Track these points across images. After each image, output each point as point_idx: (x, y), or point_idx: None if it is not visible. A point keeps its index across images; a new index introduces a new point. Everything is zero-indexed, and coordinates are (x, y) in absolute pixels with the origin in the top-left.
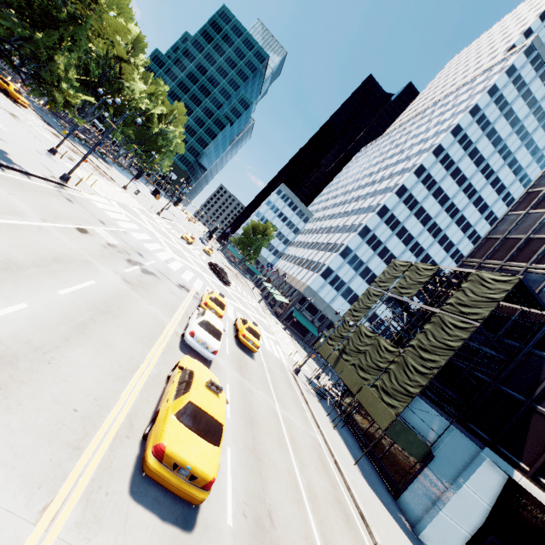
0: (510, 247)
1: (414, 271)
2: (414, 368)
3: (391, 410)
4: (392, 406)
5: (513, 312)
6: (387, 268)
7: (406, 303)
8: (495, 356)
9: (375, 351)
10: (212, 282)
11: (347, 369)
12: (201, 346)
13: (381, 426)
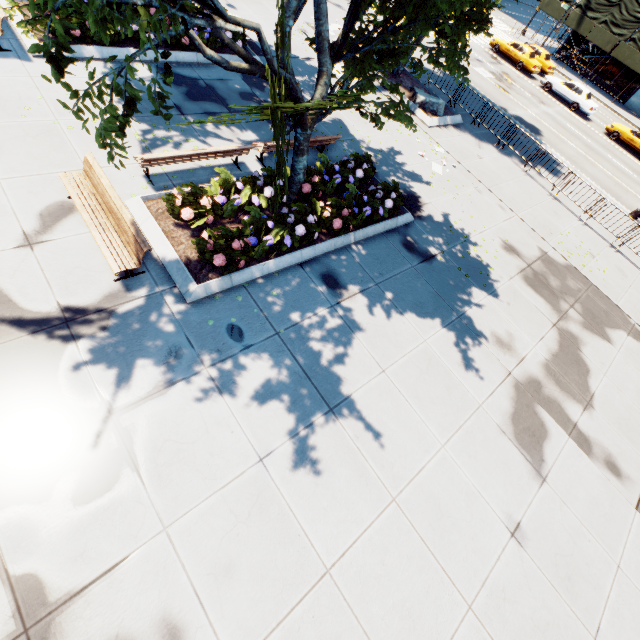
0: None
1: None
2: None
3: None
4: None
5: None
6: None
7: None
8: None
9: (632, 1)
10: None
11: (595, 29)
12: (593, 112)
13: (638, 72)
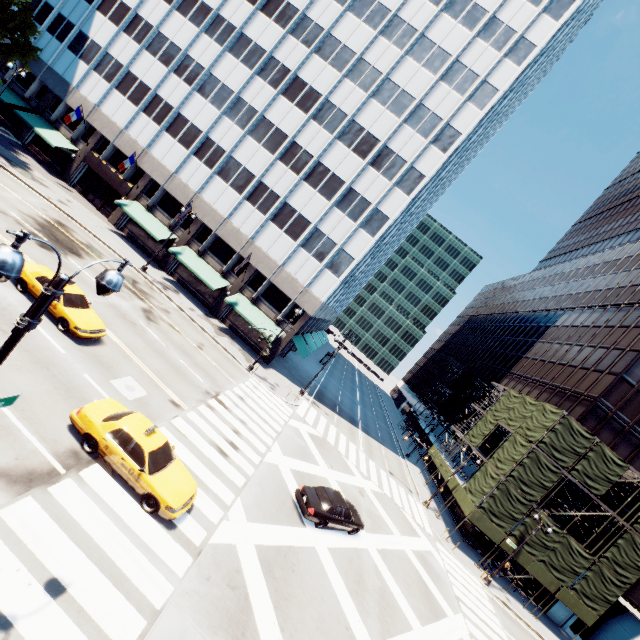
0: (639, 406)
1: (600, 456)
2: (610, 580)
3: (594, 612)
4: (594, 609)
5: (630, 484)
6: (561, 428)
7: (594, 501)
8: (613, 519)
9: (567, 552)
10: (421, 613)
11: (535, 565)
12: None
13: (588, 624)
